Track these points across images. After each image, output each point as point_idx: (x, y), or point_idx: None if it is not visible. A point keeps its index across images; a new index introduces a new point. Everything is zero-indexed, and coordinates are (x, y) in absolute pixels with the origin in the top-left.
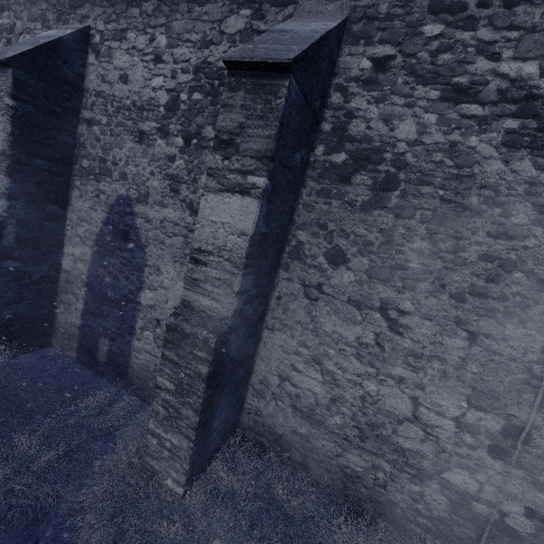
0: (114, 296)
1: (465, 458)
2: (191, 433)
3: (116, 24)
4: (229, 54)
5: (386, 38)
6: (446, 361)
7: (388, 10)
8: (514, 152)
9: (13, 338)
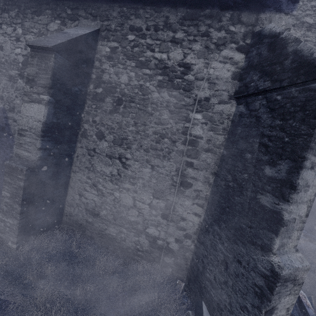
0: None
1: (153, 221)
2: (18, 216)
3: None
4: (29, 42)
5: (115, 39)
6: (144, 179)
7: (115, 27)
8: (161, 89)
9: None
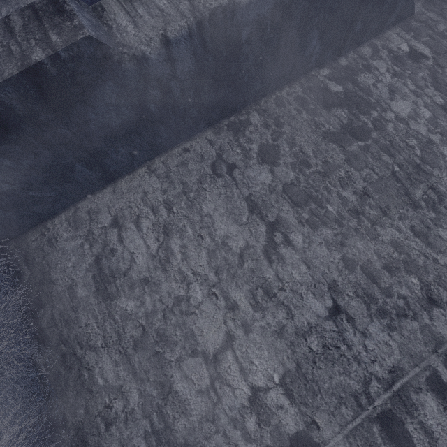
0: None
1: (230, 446)
2: None
3: None
4: None
5: (430, 44)
6: (293, 318)
7: (443, 31)
8: None
9: None
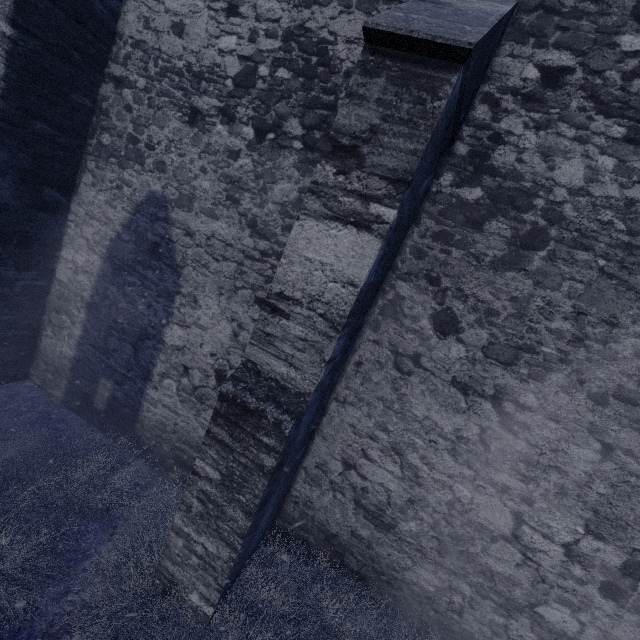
0: (127, 326)
1: (569, 593)
2: (237, 540)
3: None
4: (374, 19)
5: (566, 42)
6: (568, 475)
7: (575, 3)
8: None
9: None
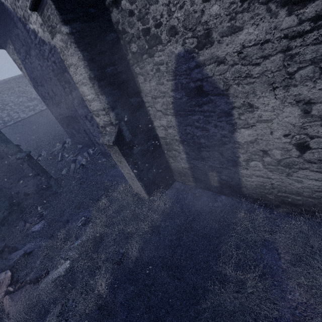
0: (208, 143)
1: None
2: None
3: None
4: None
5: None
6: None
7: None
8: None
9: (159, 186)
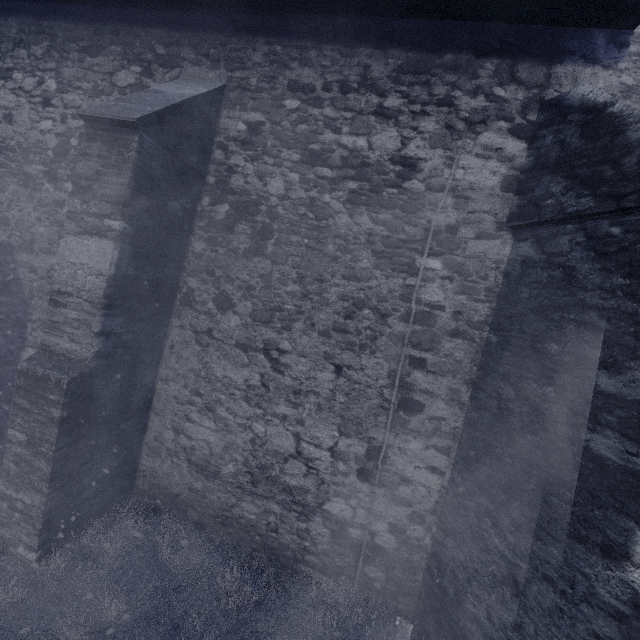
0: None
1: (340, 486)
2: (44, 485)
3: (0, 62)
4: (85, 109)
5: (257, 107)
6: (320, 394)
7: (257, 84)
8: (356, 208)
9: None
